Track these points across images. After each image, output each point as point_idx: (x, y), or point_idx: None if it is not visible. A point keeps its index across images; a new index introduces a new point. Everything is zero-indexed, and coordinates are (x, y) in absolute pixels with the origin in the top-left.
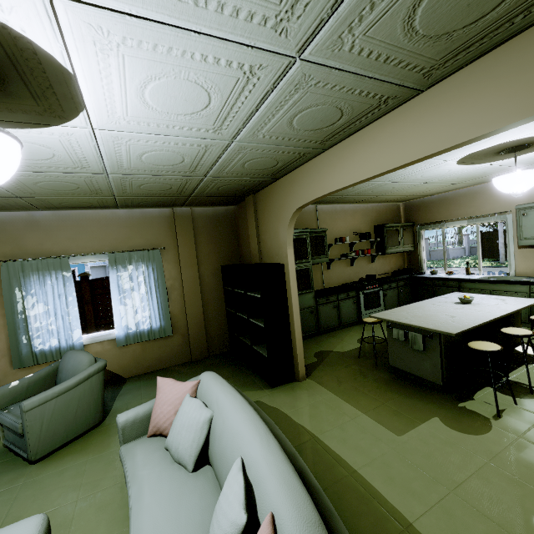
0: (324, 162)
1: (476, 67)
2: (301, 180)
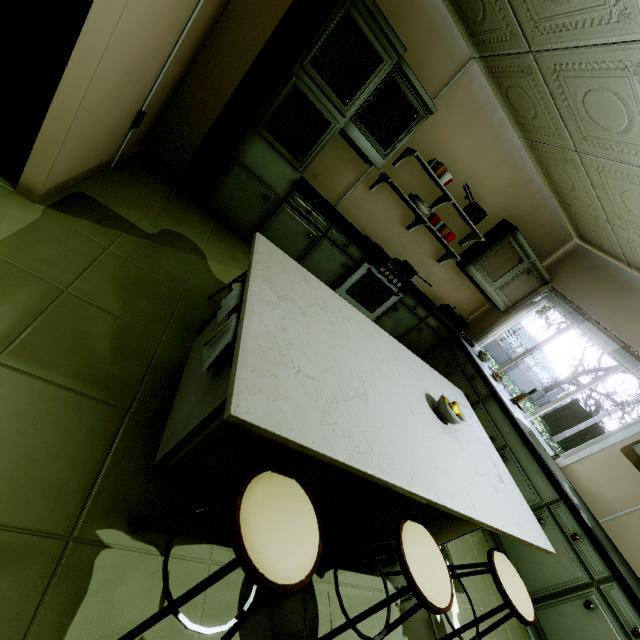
0: None
1: None
2: None
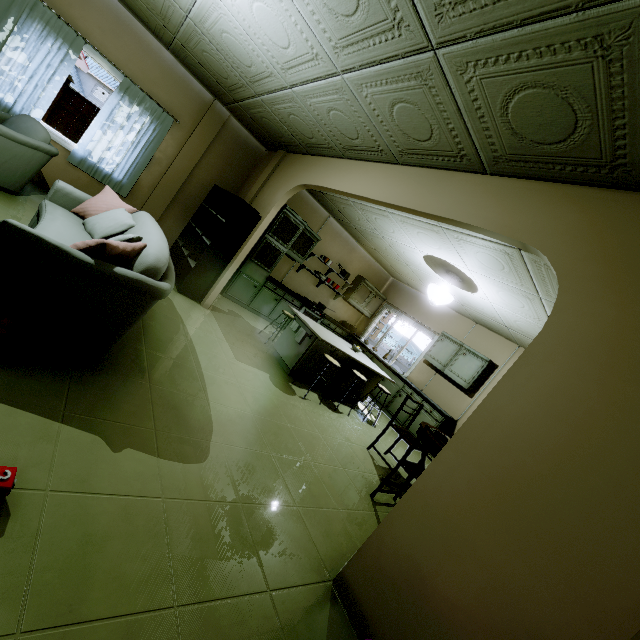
0: (339, 166)
1: (420, 171)
2: (320, 167)
